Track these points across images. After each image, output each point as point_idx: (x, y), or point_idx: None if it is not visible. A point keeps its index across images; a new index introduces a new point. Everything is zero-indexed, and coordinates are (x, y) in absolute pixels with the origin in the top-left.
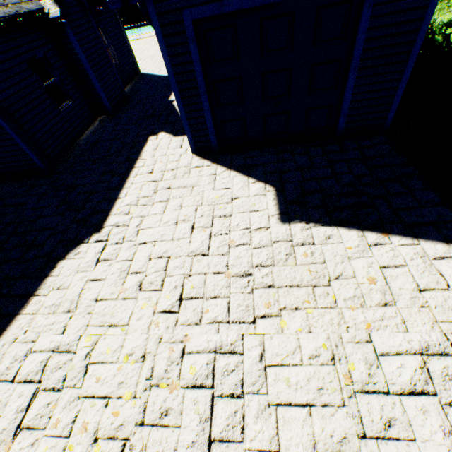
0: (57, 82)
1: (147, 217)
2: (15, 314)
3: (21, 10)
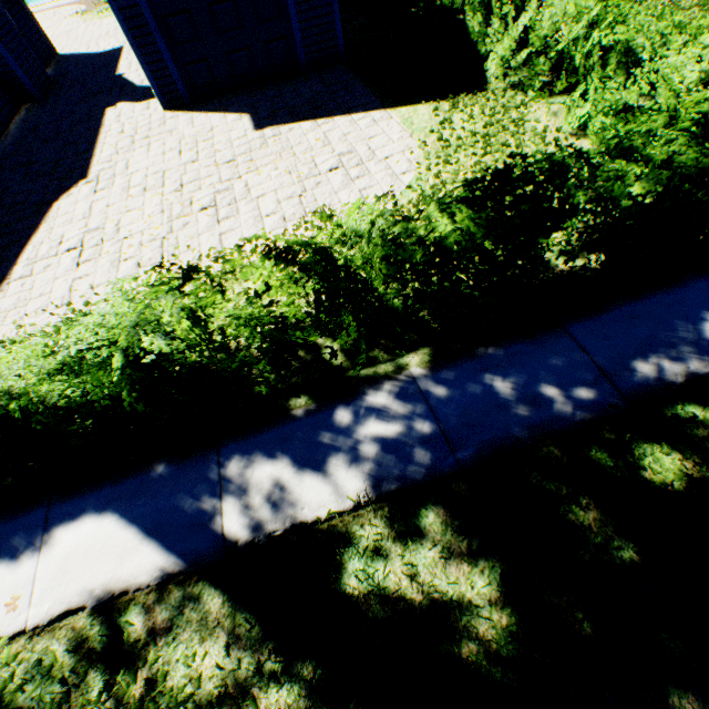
0: None
1: (133, 159)
2: (31, 236)
3: None
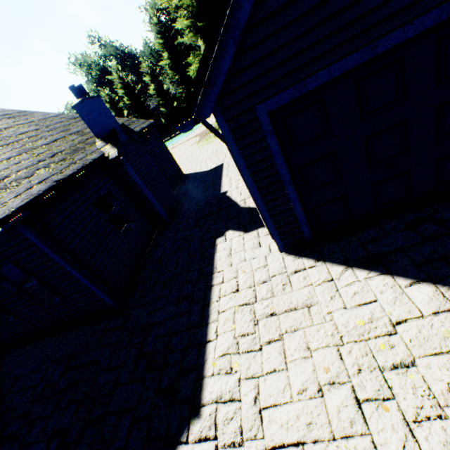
0: (119, 210)
1: (262, 378)
2: None
3: (87, 162)
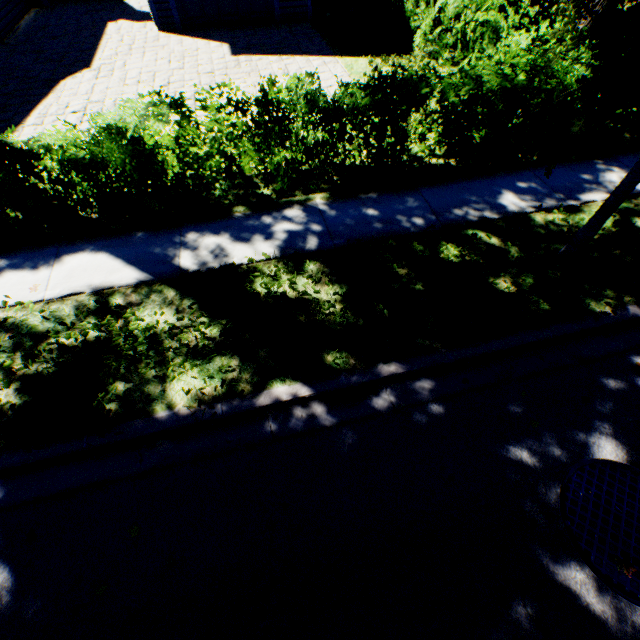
0: None
1: (130, 61)
2: (42, 100)
3: None
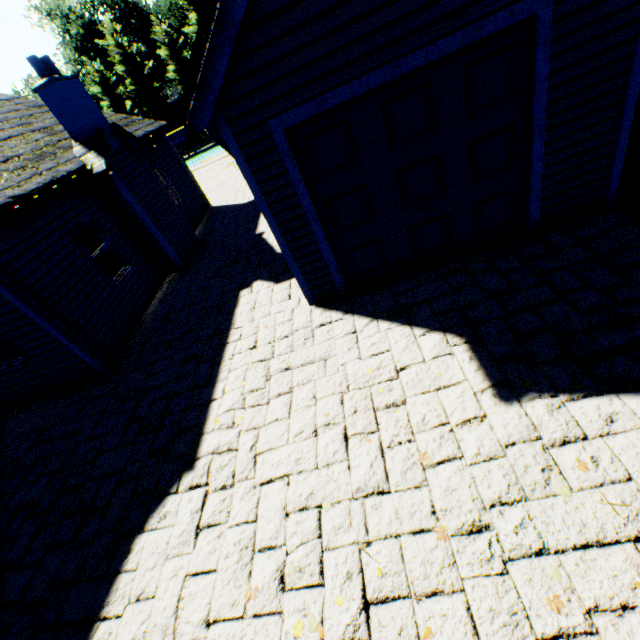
0: (109, 247)
1: (264, 428)
2: None
3: (58, 174)
